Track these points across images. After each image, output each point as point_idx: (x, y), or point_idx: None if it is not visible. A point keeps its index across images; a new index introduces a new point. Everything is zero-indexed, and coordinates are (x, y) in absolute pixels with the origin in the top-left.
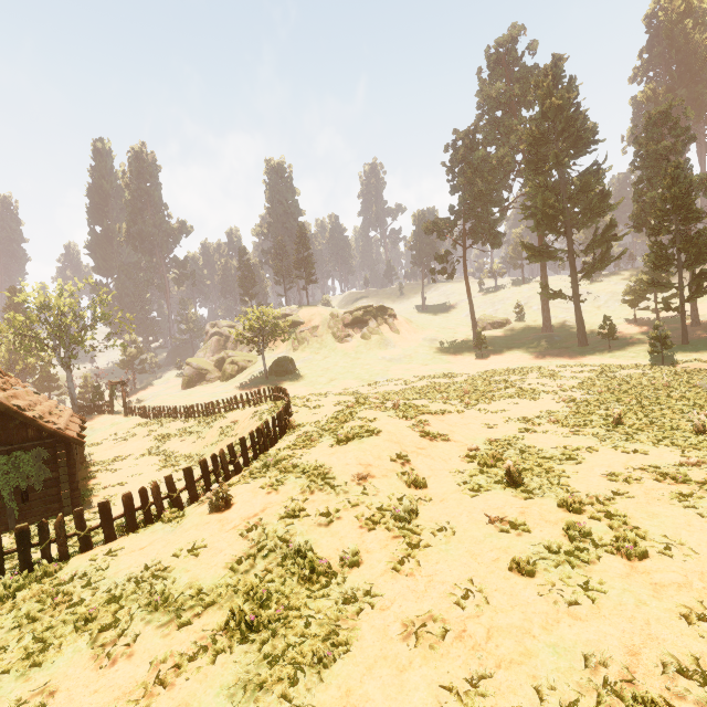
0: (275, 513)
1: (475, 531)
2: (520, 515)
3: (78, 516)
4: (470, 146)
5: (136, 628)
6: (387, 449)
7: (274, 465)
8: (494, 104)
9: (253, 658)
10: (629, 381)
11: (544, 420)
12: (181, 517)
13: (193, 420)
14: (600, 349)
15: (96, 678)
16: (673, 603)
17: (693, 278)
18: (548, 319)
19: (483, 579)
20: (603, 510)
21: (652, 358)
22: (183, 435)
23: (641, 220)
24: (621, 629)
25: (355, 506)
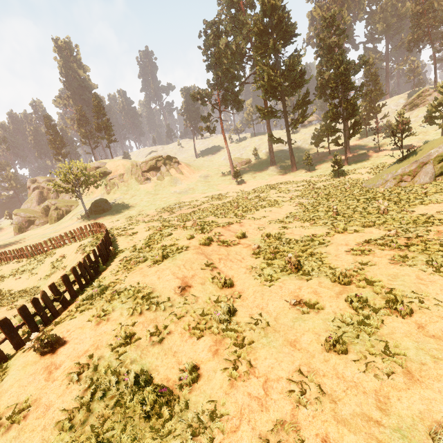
0: (106, 344)
1: (284, 318)
2: (310, 295)
3: None
4: (216, 33)
5: None
6: (196, 260)
7: (100, 294)
8: (229, 2)
9: None
10: (325, 189)
11: (291, 219)
12: (4, 371)
13: (25, 260)
14: (304, 172)
15: None
16: None
17: (351, 125)
18: (273, 157)
19: (309, 366)
20: (363, 279)
21: (332, 174)
22: (17, 274)
23: (322, 90)
24: (437, 390)
25: (180, 318)
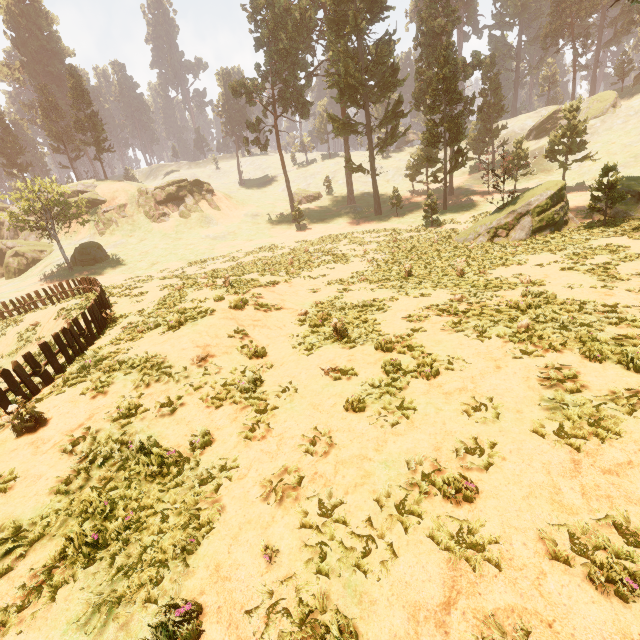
0: (106, 417)
1: (314, 385)
2: (348, 363)
3: None
4: None
5: None
6: (223, 326)
7: (95, 366)
8: None
9: (105, 577)
10: (411, 242)
11: (356, 280)
12: None
13: None
14: (391, 217)
15: None
16: (458, 404)
17: (453, 155)
18: (352, 192)
19: (326, 424)
20: (407, 346)
21: (425, 222)
22: None
23: (420, 99)
24: (428, 433)
25: (198, 389)
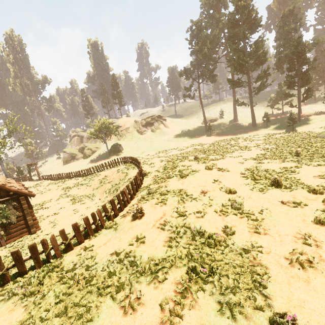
0: (171, 215)
1: (280, 209)
2: (294, 198)
3: (62, 233)
4: (199, 29)
5: (136, 287)
6: (207, 177)
7: (154, 192)
8: (209, 6)
9: (218, 291)
10: (283, 139)
11: (262, 158)
12: (116, 225)
13: (81, 178)
14: (263, 127)
15: (132, 321)
16: None
17: (305, 91)
18: (236, 116)
19: (306, 230)
20: None
21: (287, 129)
22: (78, 186)
23: (280, 65)
24: None
25: (210, 206)
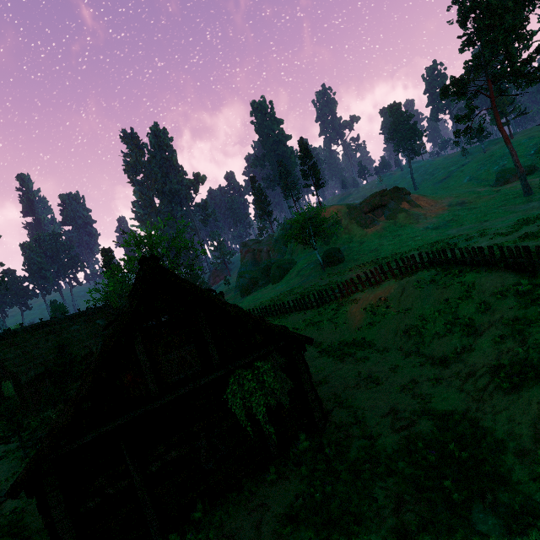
0: None
1: None
2: None
3: None
4: None
5: None
6: None
7: None
8: None
9: None
10: None
11: None
12: None
13: (312, 310)
14: None
15: None
16: None
17: None
18: None
19: None
20: None
21: None
22: (314, 326)
23: None
24: None
25: None
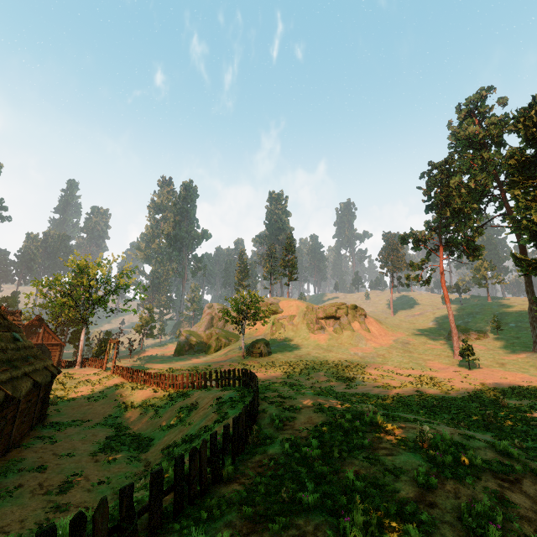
0: None
1: None
2: None
3: None
4: (446, 173)
5: None
6: None
7: None
8: (466, 143)
9: None
10: None
11: None
12: None
13: (160, 391)
14: None
15: None
16: None
17: None
18: None
19: None
20: None
21: None
22: (145, 408)
23: None
24: None
25: None
